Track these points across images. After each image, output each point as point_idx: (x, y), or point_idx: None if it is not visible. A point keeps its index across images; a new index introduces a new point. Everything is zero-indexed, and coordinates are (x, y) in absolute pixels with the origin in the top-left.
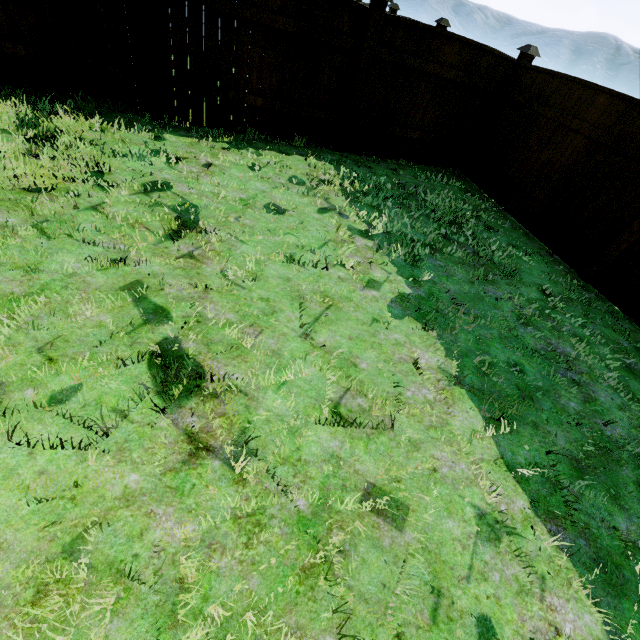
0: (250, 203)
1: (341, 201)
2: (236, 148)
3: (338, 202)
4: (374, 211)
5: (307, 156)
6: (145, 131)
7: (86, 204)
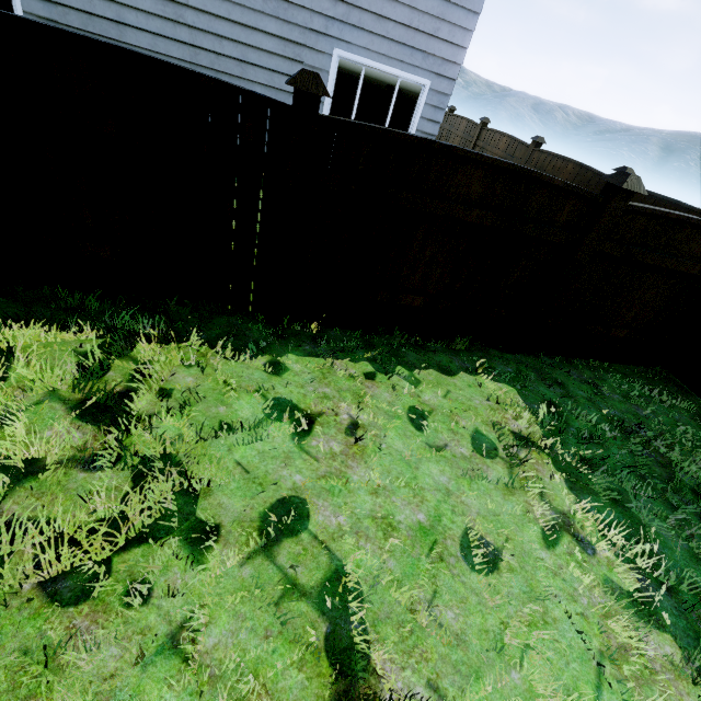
0: (437, 539)
1: (563, 494)
2: (383, 371)
3: (561, 498)
4: (620, 515)
5: (476, 372)
6: (258, 352)
7: (160, 628)
